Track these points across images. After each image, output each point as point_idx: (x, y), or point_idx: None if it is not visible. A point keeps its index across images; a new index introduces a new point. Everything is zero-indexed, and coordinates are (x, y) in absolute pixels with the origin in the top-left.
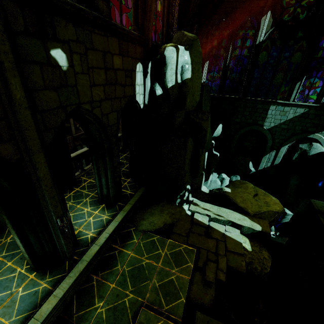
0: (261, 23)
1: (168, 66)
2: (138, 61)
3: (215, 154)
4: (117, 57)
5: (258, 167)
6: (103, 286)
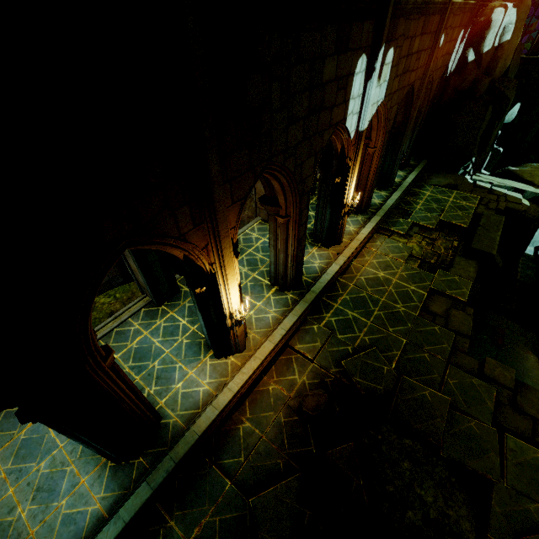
0: None
1: (491, 30)
2: (463, 27)
3: (496, 149)
4: (456, 29)
5: None
6: (415, 202)
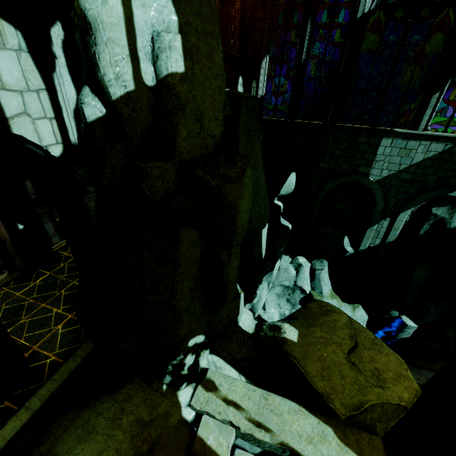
0: None
1: (97, 32)
2: None
3: (284, 225)
4: None
5: (360, 246)
6: None
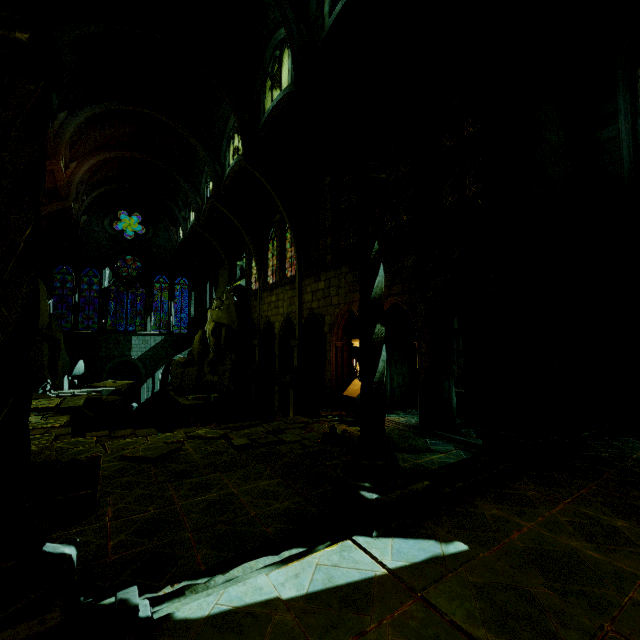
0: (103, 274)
1: None
2: None
3: None
4: None
5: (141, 400)
6: None
